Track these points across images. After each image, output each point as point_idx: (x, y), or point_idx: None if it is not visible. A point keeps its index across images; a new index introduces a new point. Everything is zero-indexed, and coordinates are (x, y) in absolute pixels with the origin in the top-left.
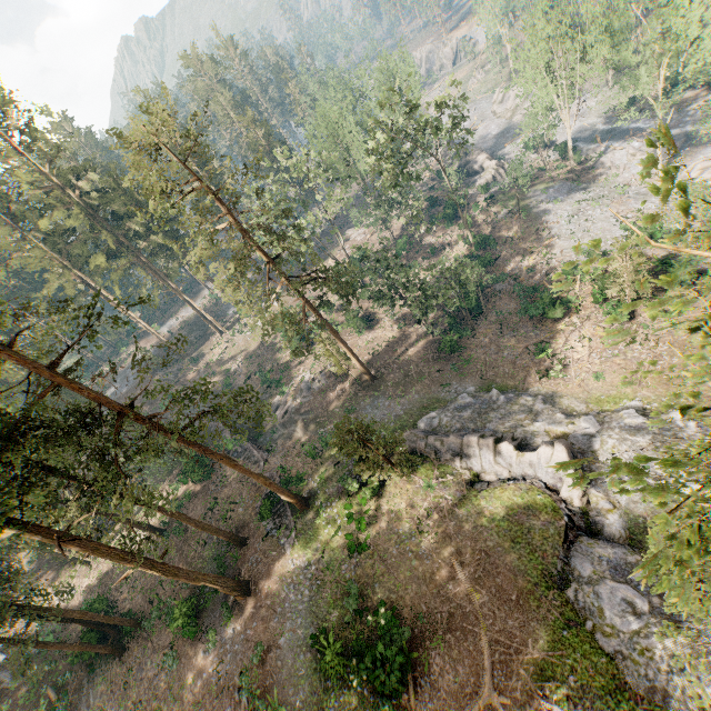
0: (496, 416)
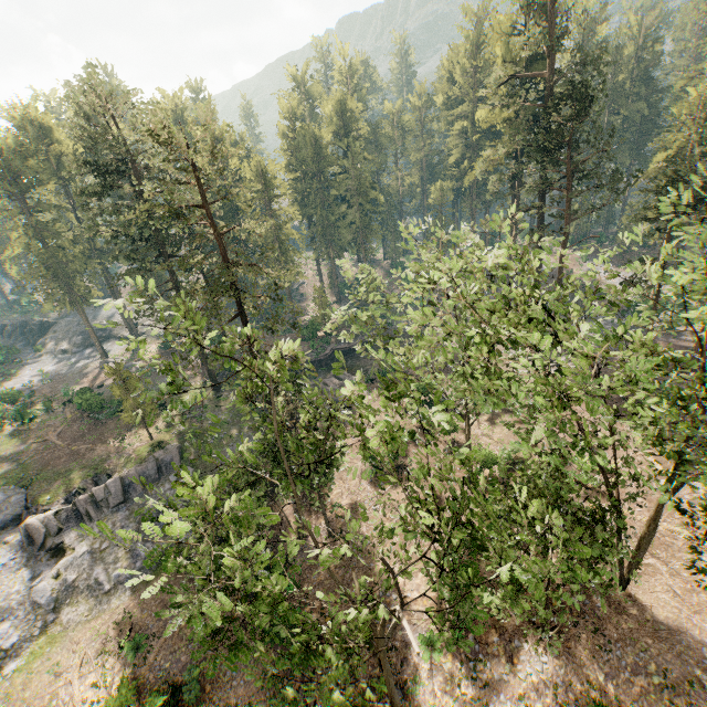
0: (129, 527)
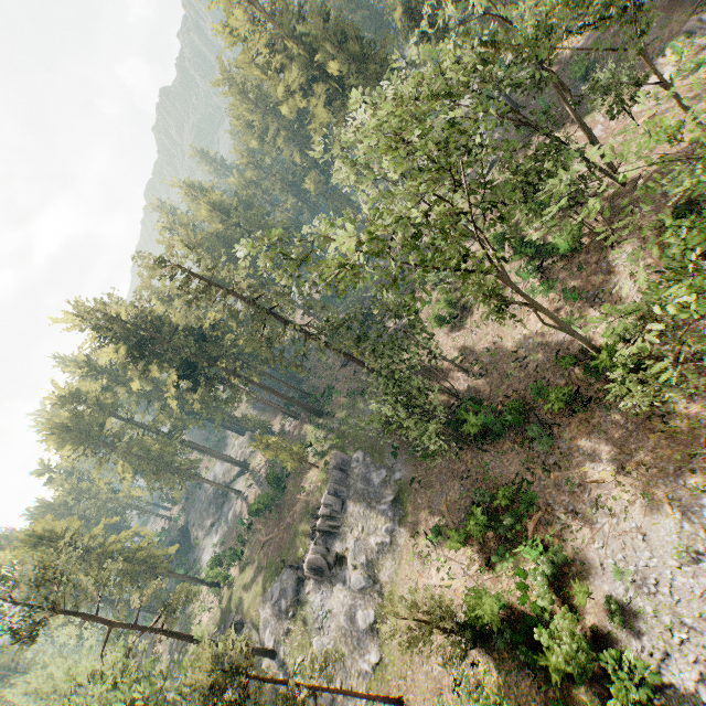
0: (362, 507)
